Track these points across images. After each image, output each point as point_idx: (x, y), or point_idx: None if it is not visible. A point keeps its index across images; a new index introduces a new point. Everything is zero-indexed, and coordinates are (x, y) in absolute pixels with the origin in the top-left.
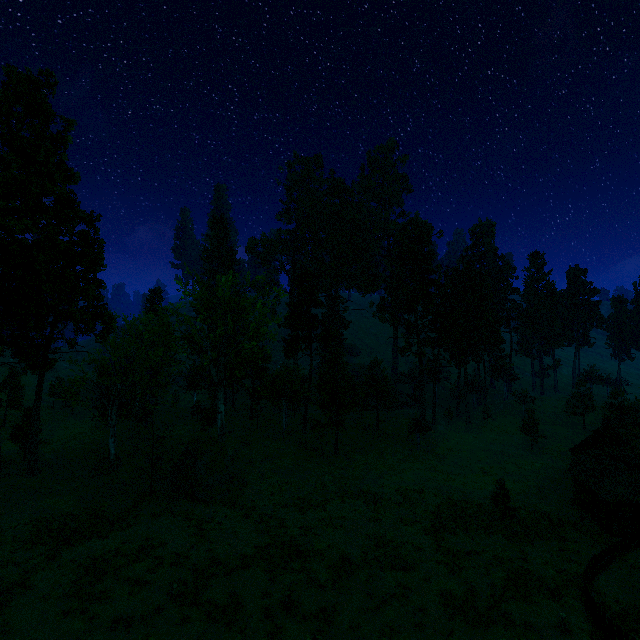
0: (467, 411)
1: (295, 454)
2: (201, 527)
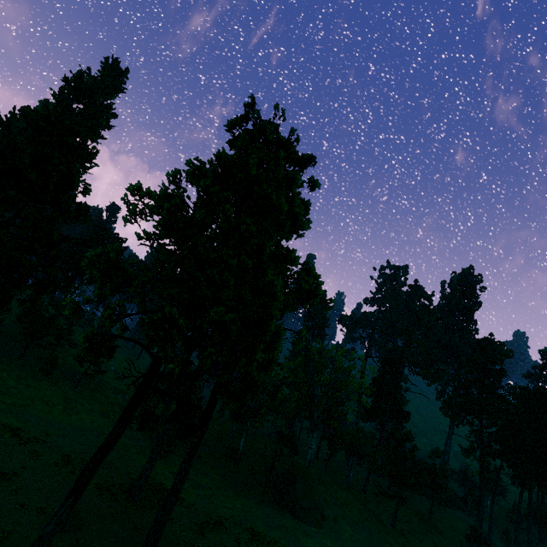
0: (529, 544)
1: (359, 510)
2: (306, 540)
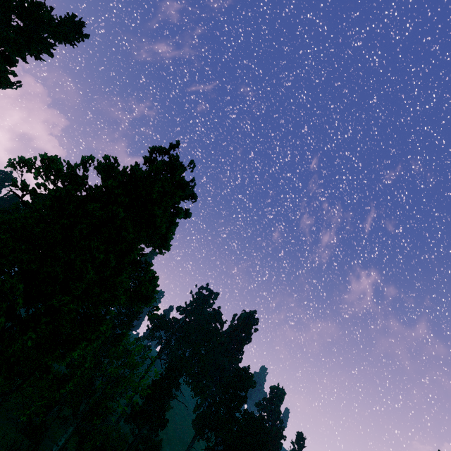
0: None
1: None
2: None
